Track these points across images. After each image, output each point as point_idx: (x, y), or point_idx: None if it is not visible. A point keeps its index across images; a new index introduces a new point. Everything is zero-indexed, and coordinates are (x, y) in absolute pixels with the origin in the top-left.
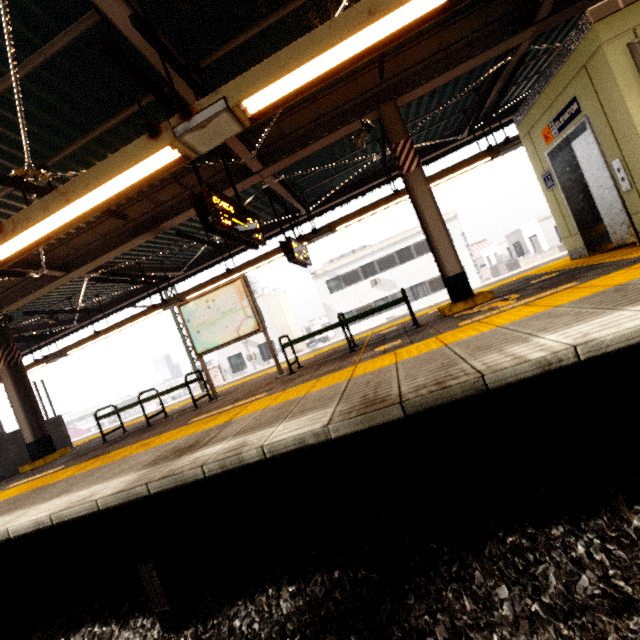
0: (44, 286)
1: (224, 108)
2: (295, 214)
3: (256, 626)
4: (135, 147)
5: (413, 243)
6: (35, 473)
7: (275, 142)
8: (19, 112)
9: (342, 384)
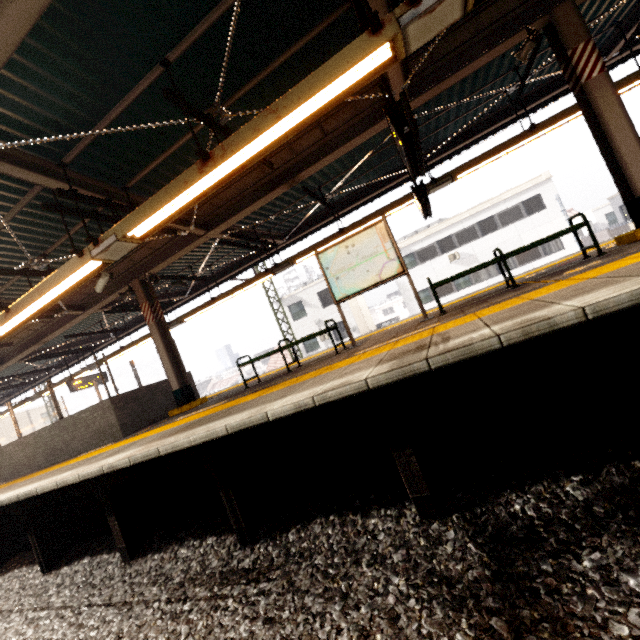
0: (187, 246)
1: None
2: None
3: (547, 510)
4: (353, 48)
5: (497, 212)
6: (193, 411)
7: (422, 71)
8: (230, 38)
9: (589, 281)
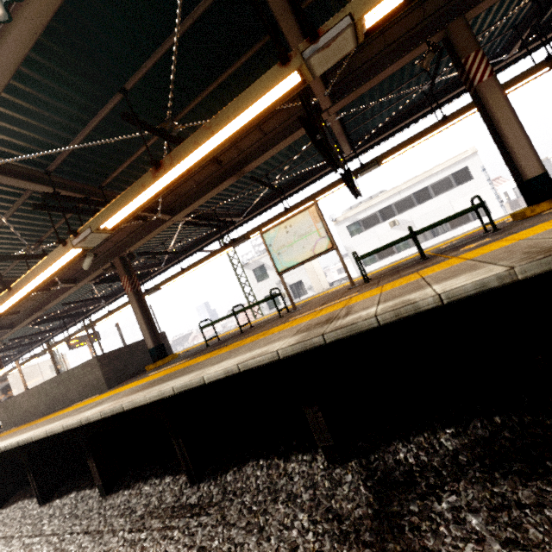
0: (156, 228)
1: (349, 23)
2: (341, 154)
3: (424, 458)
4: (268, 77)
5: (430, 183)
6: (163, 367)
7: (342, 80)
8: (173, 70)
9: (465, 262)
